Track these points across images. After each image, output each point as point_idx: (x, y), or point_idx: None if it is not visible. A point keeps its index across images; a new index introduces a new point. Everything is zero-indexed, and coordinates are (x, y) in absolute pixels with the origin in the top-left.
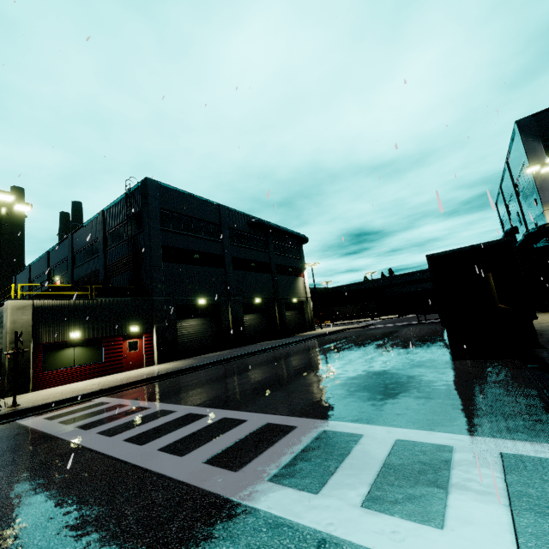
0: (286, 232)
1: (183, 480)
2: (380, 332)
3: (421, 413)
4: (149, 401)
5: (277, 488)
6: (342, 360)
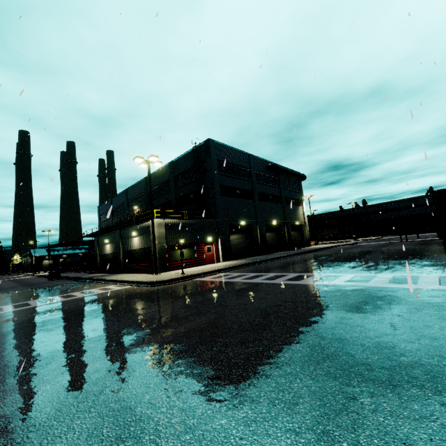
0: (291, 172)
1: (345, 285)
2: (372, 246)
3: (445, 270)
4: (260, 273)
5: (395, 284)
6: (363, 258)
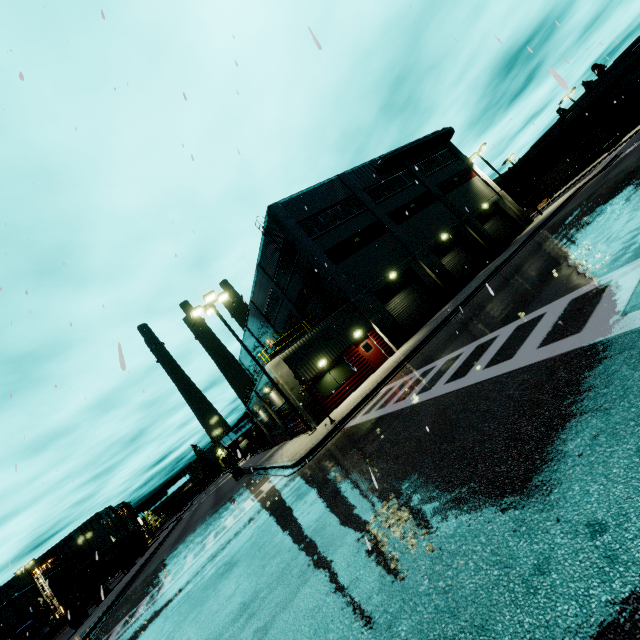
0: (421, 144)
1: (533, 363)
2: (639, 153)
3: None
4: (428, 365)
5: (639, 313)
6: (609, 212)
